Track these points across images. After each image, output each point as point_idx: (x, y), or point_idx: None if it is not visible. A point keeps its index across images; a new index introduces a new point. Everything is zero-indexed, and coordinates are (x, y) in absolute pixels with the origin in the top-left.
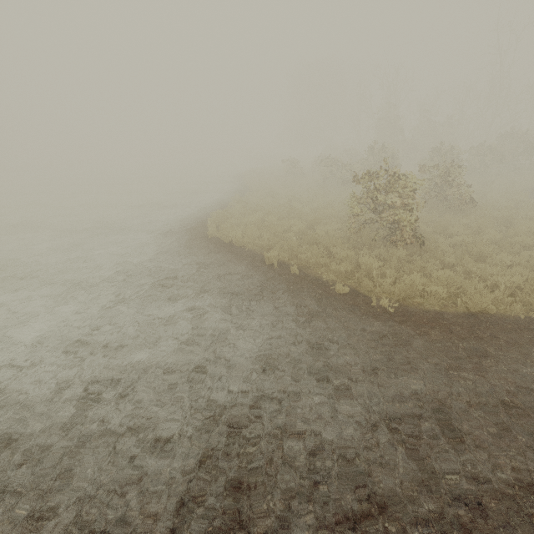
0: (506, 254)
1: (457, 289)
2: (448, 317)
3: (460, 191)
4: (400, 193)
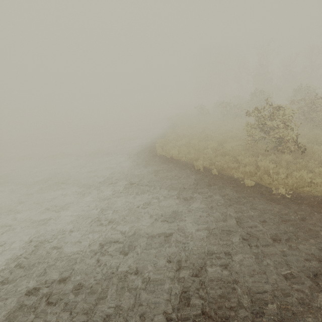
0: None
1: None
2: None
3: None
4: (282, 118)
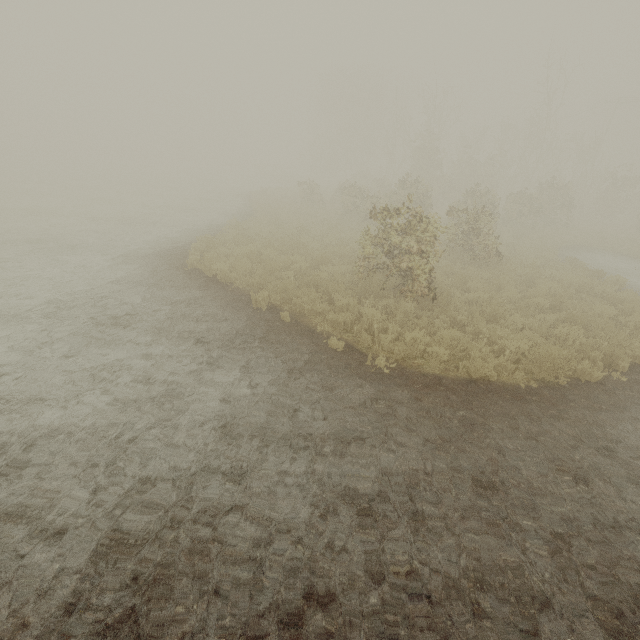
0: (520, 316)
1: (463, 352)
2: (447, 382)
3: (487, 241)
4: (415, 236)
